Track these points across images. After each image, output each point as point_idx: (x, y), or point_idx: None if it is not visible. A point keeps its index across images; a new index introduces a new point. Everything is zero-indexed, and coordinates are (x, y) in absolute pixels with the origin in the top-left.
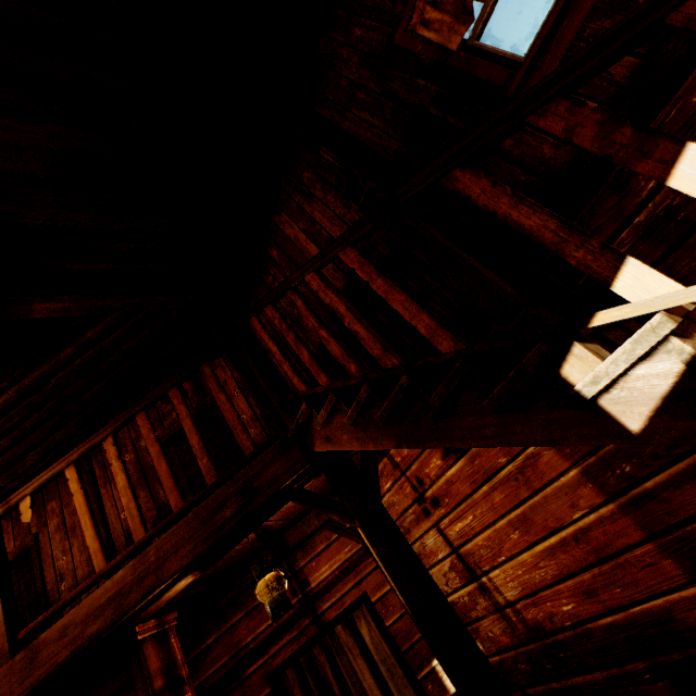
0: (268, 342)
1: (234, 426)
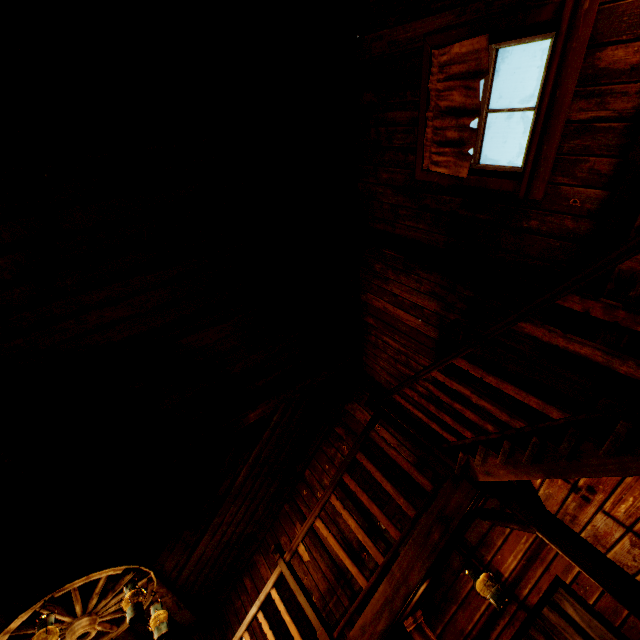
0: (412, 410)
1: (411, 472)
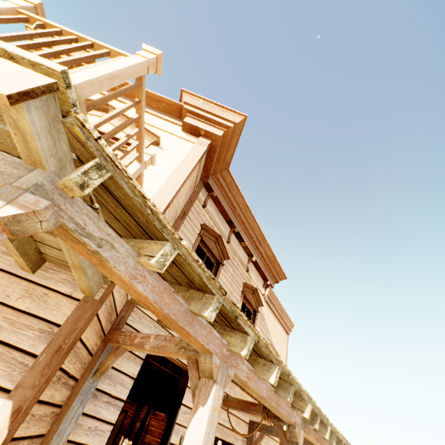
0: None
1: None
